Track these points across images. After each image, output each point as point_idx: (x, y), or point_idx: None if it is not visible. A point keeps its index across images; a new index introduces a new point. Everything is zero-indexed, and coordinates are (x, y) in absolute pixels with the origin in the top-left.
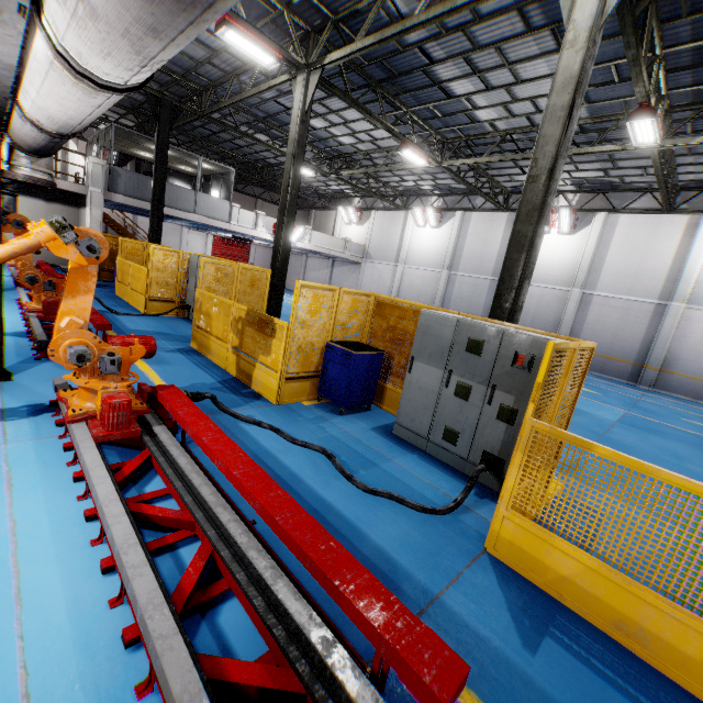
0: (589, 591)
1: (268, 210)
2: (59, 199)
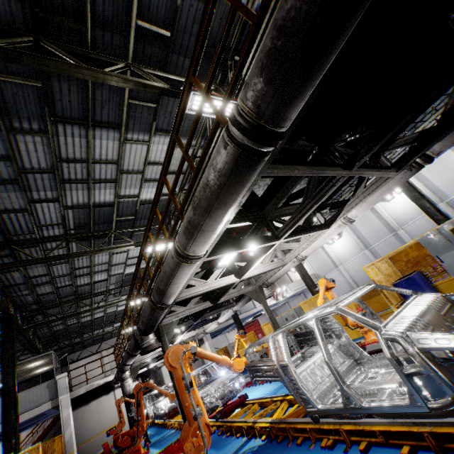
0: None
1: None
2: None
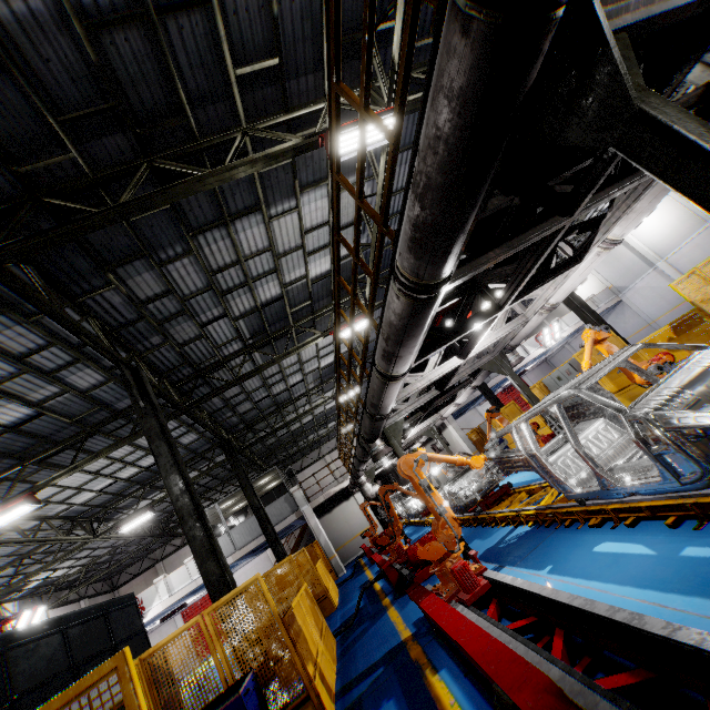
0: None
1: None
2: (426, 441)
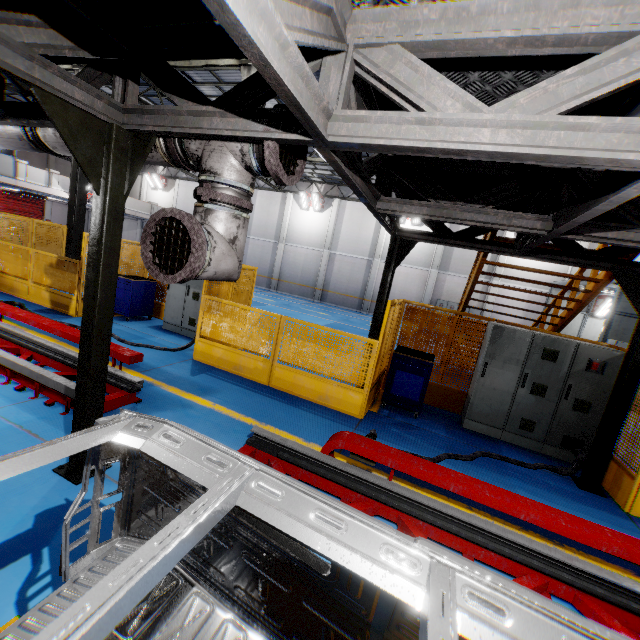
0: (226, 359)
1: (64, 167)
2: None
